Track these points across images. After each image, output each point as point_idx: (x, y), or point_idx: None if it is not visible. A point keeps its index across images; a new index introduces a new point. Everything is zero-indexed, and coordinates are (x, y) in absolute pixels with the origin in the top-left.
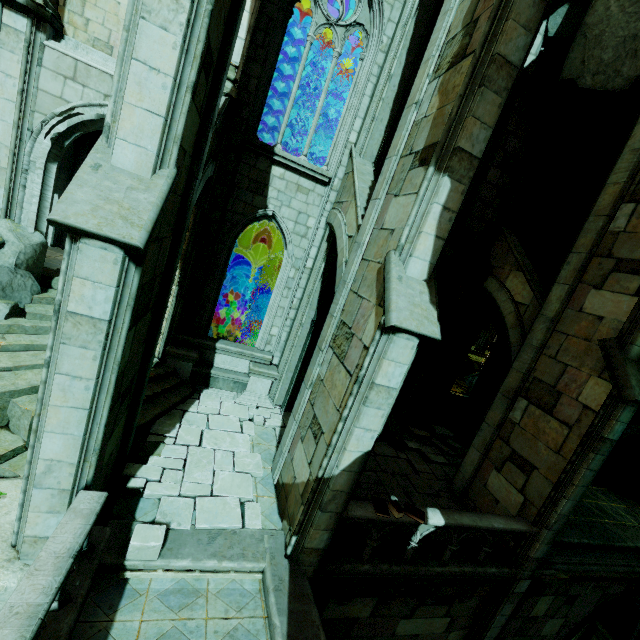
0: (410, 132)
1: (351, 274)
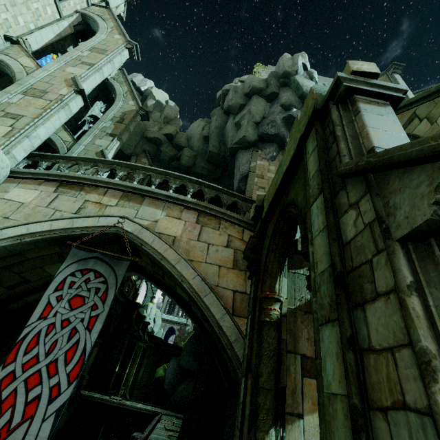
0: (103, 127)
1: (77, 151)
